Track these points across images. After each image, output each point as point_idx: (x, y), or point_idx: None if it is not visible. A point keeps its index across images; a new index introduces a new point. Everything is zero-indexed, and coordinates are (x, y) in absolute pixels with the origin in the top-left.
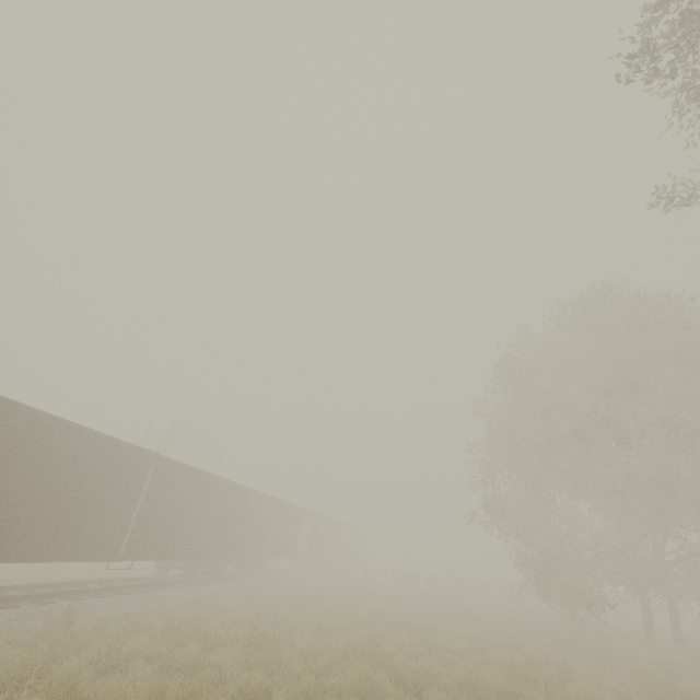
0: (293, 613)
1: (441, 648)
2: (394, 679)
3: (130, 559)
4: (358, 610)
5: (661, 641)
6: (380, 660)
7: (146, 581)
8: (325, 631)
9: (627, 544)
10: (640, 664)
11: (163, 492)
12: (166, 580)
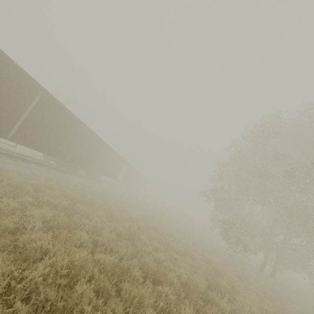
0: (103, 201)
1: (171, 246)
2: (142, 267)
3: (15, 142)
4: (135, 211)
5: (265, 273)
6: (137, 250)
7: (34, 160)
8: (114, 217)
9: (272, 232)
10: (265, 289)
11: (45, 115)
12: (48, 164)
